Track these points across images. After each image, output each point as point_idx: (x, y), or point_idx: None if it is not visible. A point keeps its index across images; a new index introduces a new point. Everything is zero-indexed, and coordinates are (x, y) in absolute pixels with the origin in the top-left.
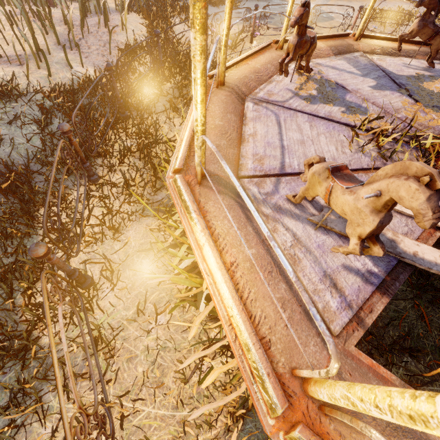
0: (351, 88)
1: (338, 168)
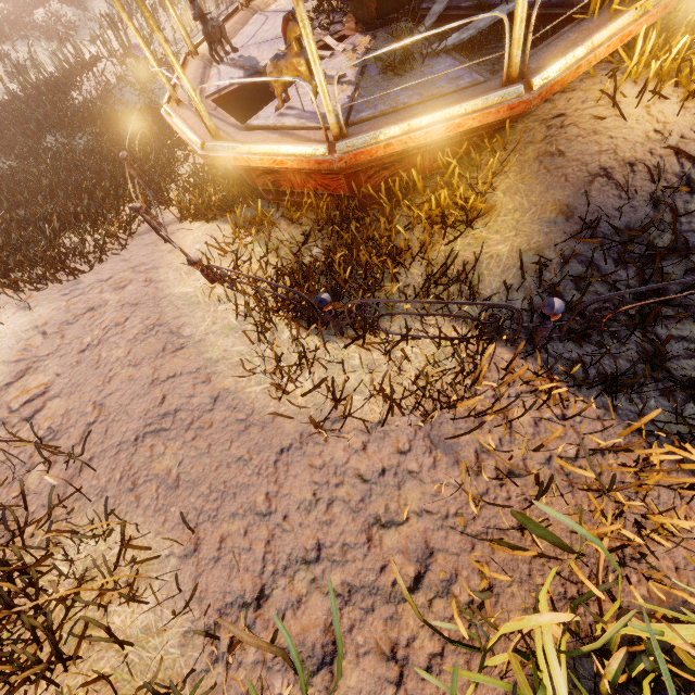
0: None
1: (212, 19)
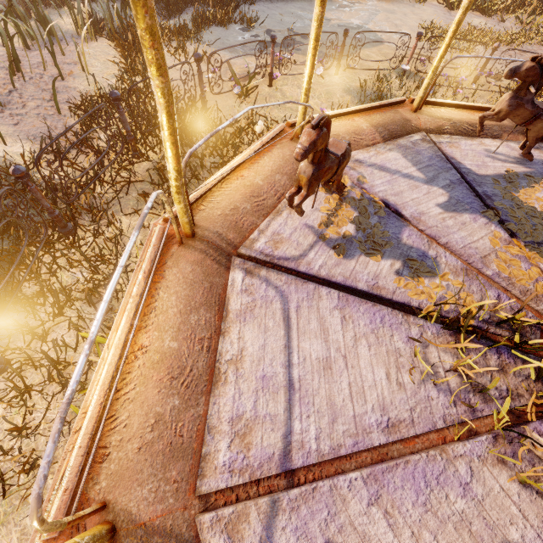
0: (410, 212)
1: None
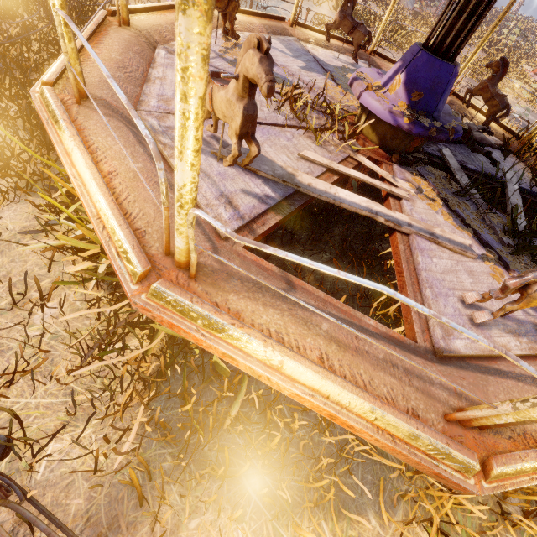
0: (280, 63)
1: (219, 74)
